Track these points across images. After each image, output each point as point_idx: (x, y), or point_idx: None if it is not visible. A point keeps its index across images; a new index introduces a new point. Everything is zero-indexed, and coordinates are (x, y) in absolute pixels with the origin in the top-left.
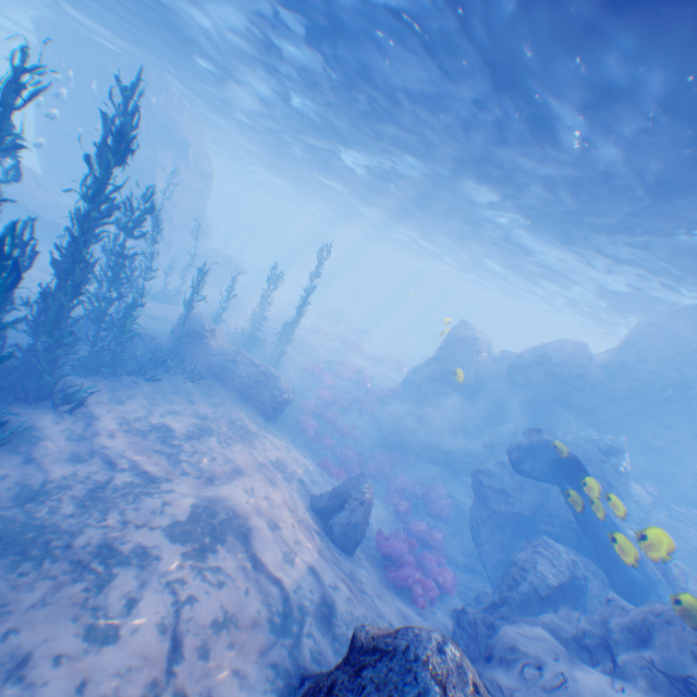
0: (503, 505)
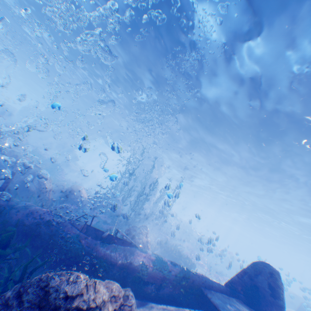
0: None
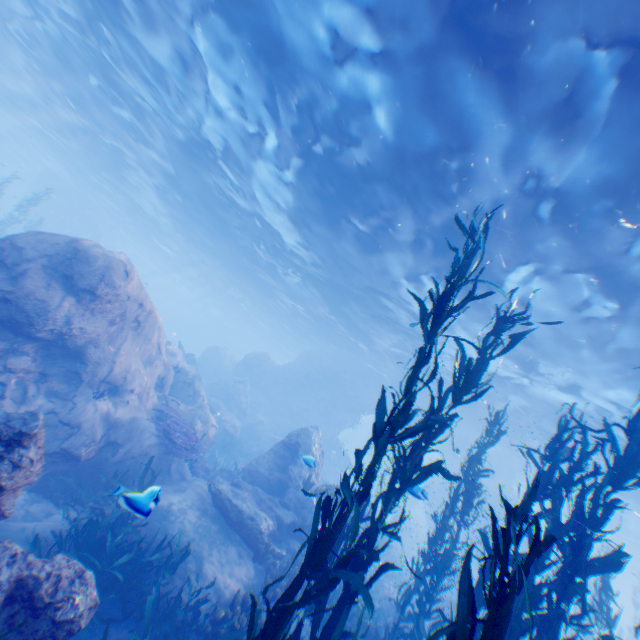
0: None
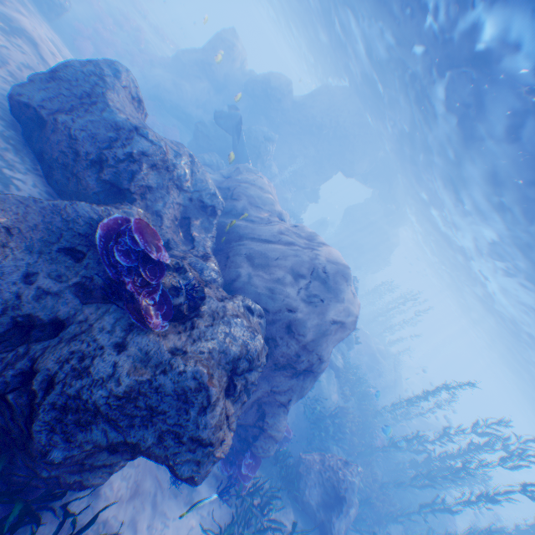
0: (206, 145)
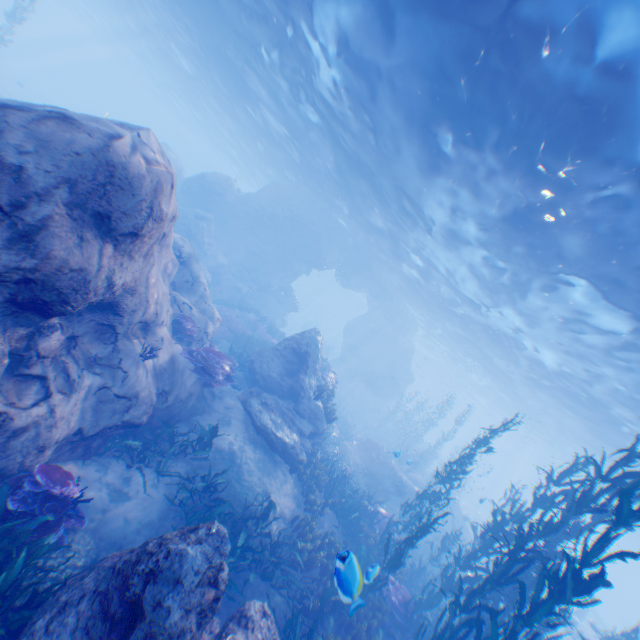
0: None
